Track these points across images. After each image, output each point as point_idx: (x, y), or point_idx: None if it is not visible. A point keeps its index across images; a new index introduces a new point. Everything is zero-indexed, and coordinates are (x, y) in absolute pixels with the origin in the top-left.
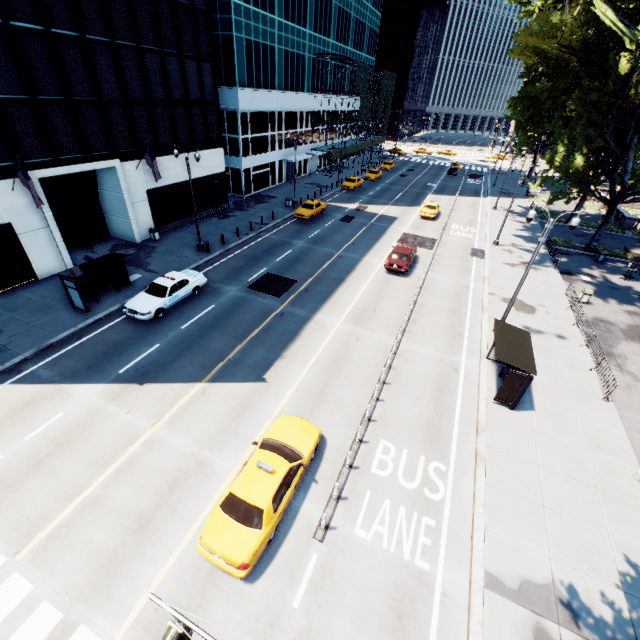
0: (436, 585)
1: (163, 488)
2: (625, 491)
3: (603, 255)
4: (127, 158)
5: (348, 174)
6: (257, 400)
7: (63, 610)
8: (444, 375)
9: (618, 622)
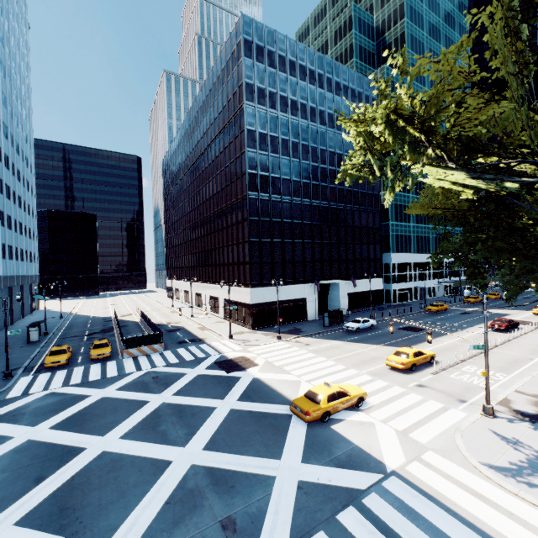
0: None
1: (369, 358)
2: None
3: None
4: (343, 279)
5: None
6: None
7: (345, 367)
8: (520, 359)
9: None
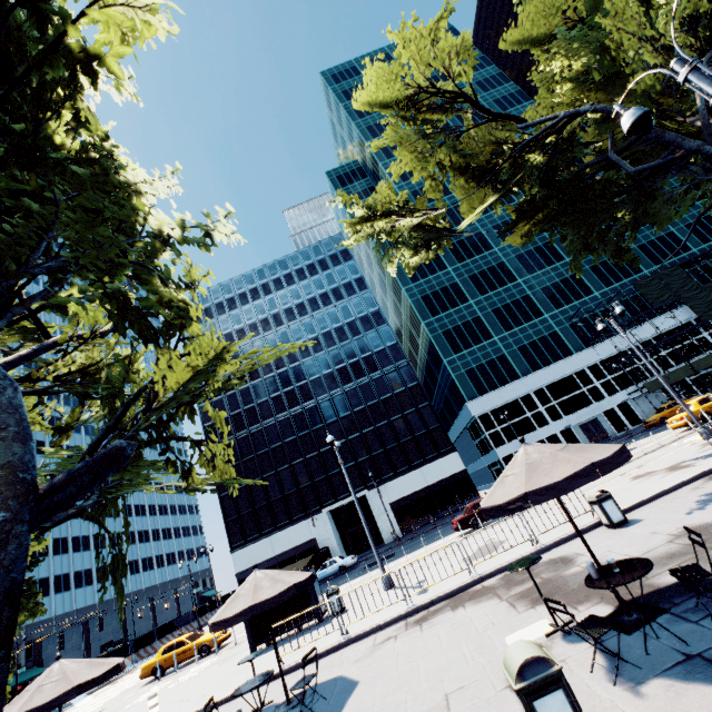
0: None
1: None
2: None
3: None
4: (373, 487)
5: None
6: None
7: None
8: None
9: None
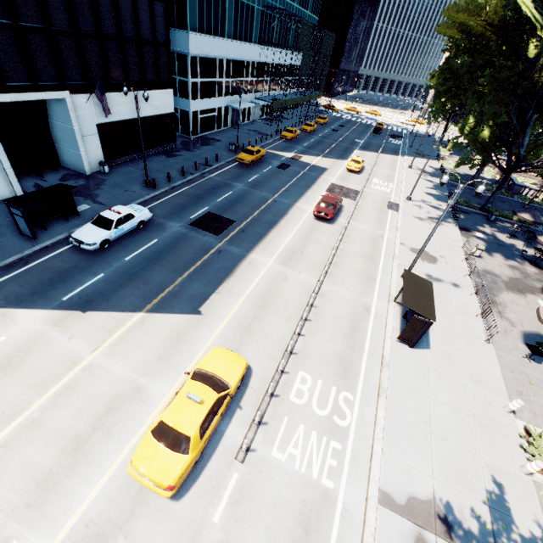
0: (338, 501)
1: (100, 411)
2: (496, 421)
3: (495, 216)
4: (77, 91)
5: (287, 124)
6: (192, 331)
7: None
8: (357, 314)
9: (482, 532)
